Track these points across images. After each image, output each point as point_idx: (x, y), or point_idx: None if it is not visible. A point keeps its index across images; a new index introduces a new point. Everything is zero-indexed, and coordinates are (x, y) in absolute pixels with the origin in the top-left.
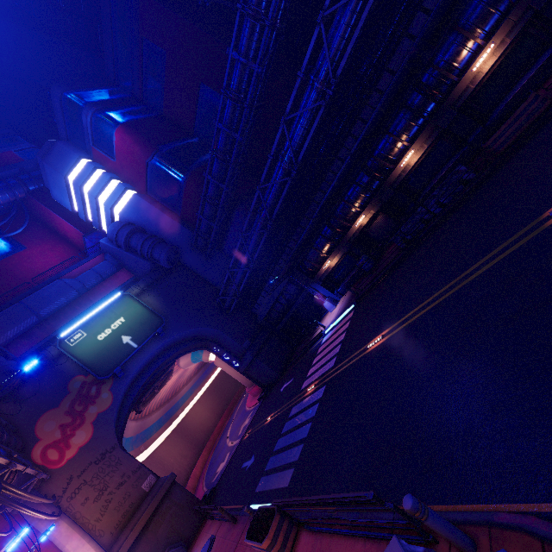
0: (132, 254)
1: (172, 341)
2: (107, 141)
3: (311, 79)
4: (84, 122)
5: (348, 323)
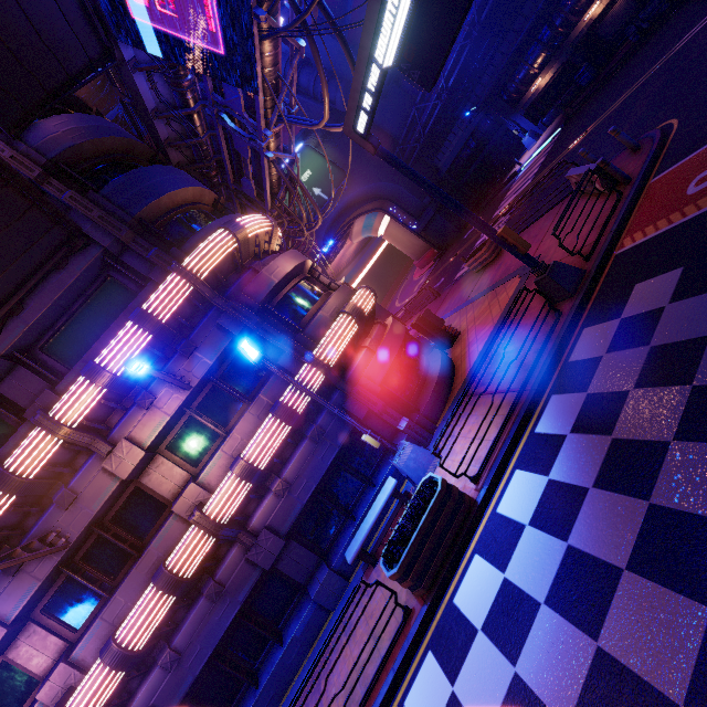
0: (303, 97)
1: (354, 197)
2: None
3: None
4: None
5: (550, 147)
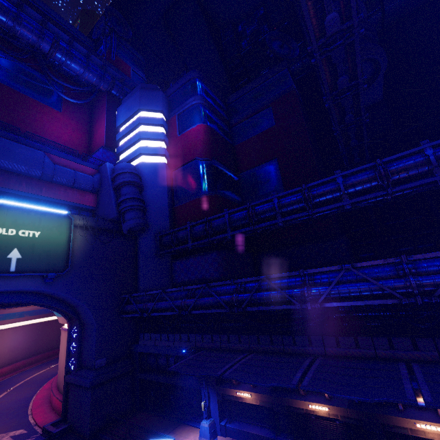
0: (114, 195)
1: (49, 292)
2: (188, 122)
3: (402, 267)
4: (189, 101)
5: None
